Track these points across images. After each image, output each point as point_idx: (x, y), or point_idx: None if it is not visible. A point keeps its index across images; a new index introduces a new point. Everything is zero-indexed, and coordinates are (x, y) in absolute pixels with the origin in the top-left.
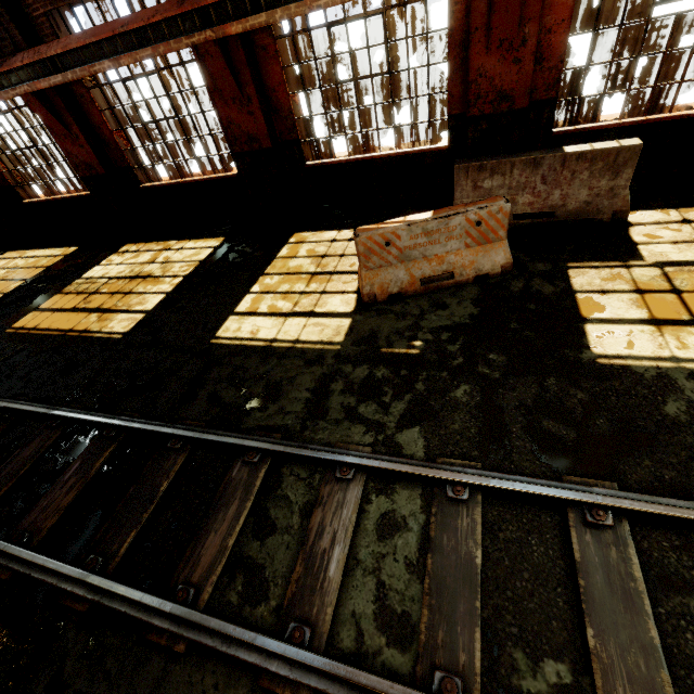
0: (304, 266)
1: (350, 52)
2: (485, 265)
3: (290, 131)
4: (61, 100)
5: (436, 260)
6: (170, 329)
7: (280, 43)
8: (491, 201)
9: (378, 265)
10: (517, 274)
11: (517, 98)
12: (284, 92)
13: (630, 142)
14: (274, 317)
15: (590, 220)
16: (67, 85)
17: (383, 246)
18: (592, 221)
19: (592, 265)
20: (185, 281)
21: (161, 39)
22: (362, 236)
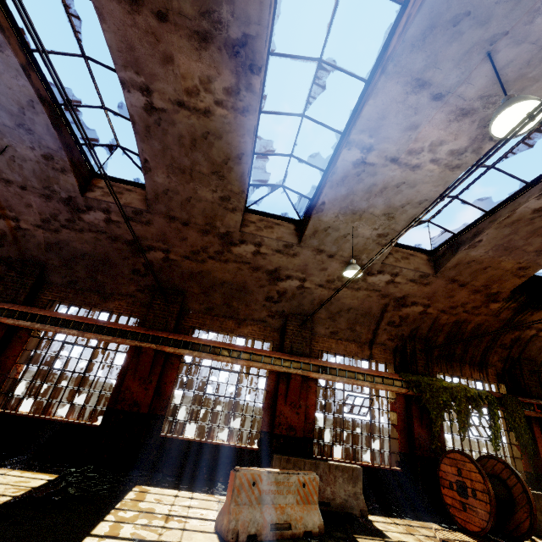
0: (156, 508)
1: (218, 382)
2: (309, 522)
3: (161, 408)
4: (5, 332)
5: (280, 509)
6: (5, 539)
7: (181, 365)
8: (309, 471)
9: (244, 501)
10: (328, 536)
11: (298, 431)
12: (171, 386)
13: (356, 465)
14: (142, 541)
15: (349, 514)
16: (17, 328)
17: (251, 484)
18: (351, 515)
19: (367, 537)
20: (17, 500)
21: (122, 336)
22: (241, 471)
